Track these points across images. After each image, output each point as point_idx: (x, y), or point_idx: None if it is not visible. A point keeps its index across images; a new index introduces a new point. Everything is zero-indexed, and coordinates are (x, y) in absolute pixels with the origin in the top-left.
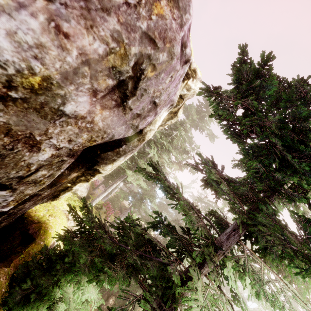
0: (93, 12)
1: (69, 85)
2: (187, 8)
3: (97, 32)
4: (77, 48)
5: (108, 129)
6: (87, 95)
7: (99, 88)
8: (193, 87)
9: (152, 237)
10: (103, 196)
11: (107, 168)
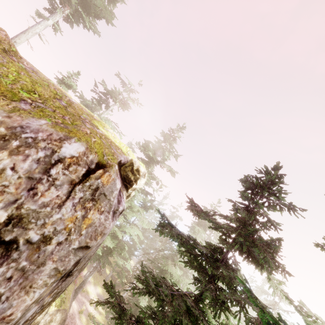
0: (31, 275)
1: (17, 323)
2: (114, 188)
3: (36, 285)
4: (20, 311)
5: (59, 293)
6: (34, 308)
7: (45, 295)
8: (138, 187)
9: None
10: None
11: None
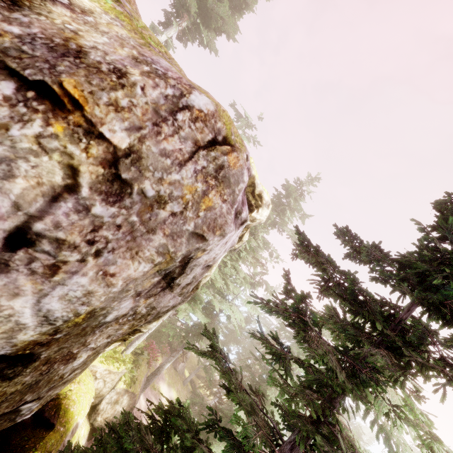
0: (139, 238)
1: (112, 304)
2: (241, 178)
3: (142, 255)
4: (122, 279)
5: (153, 310)
6: (130, 299)
7: (144, 288)
8: (259, 217)
9: (204, 448)
10: (144, 337)
11: (150, 326)
